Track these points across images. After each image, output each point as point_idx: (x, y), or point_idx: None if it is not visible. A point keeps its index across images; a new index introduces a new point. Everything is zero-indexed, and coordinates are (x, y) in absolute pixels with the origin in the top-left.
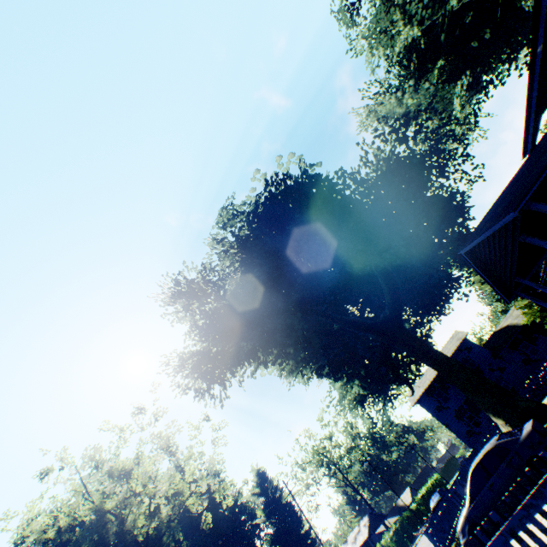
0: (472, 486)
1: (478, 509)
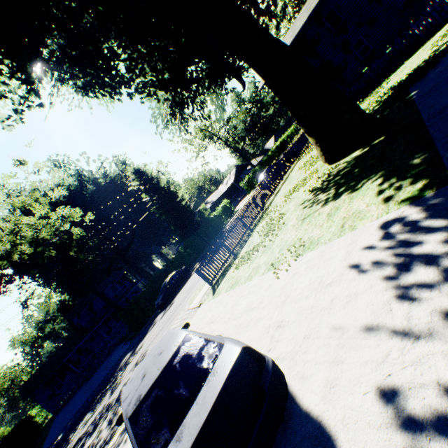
0: None
1: None
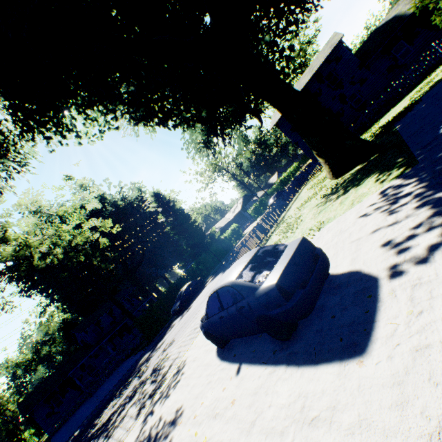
0: (209, 308)
1: (210, 326)
